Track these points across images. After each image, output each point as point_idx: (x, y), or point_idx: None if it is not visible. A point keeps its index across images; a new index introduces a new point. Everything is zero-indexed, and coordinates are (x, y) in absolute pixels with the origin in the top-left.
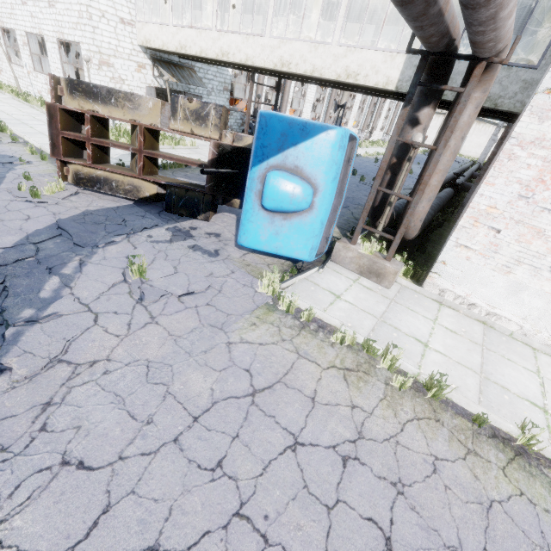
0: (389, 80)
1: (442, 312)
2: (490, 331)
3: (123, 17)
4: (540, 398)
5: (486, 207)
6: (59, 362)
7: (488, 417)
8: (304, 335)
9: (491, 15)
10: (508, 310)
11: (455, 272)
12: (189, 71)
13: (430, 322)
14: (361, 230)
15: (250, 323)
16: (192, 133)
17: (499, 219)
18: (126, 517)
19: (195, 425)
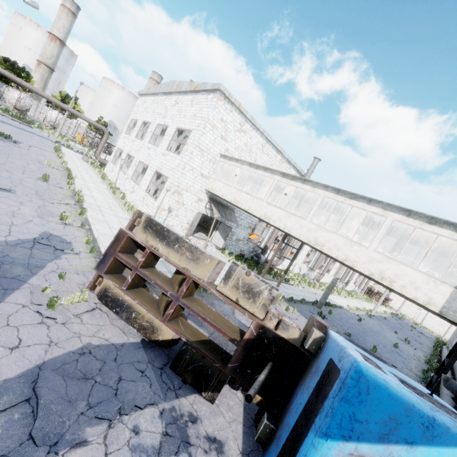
0: (431, 301)
1: None
2: None
3: (204, 173)
4: None
5: None
6: None
7: None
8: None
9: None
10: None
11: None
12: (231, 211)
13: None
14: None
15: None
16: (236, 302)
17: None
18: None
19: None
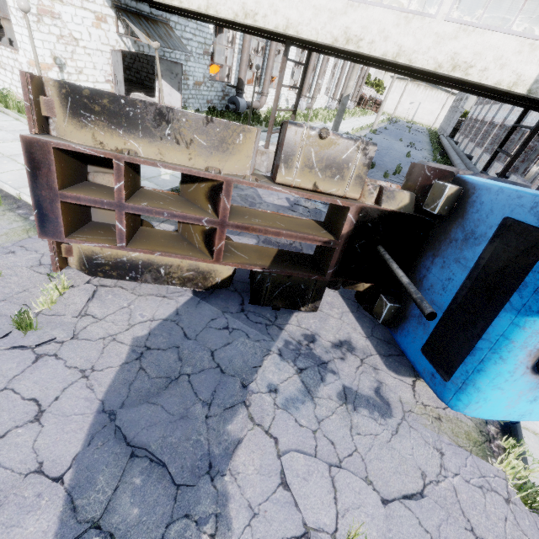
0: (520, 79)
1: None
2: None
3: None
4: None
5: None
6: None
7: None
8: None
9: None
10: None
11: None
12: (165, 27)
13: None
14: None
15: None
16: (313, 189)
17: None
18: None
19: None
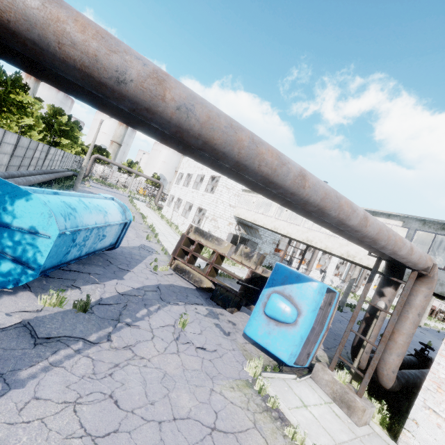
0: None
1: None
2: None
3: (231, 204)
4: None
5: None
6: (130, 349)
7: None
8: (265, 415)
9: (391, 252)
10: None
11: (428, 437)
12: (255, 230)
13: None
14: (337, 359)
15: (230, 385)
16: (241, 262)
17: None
18: (121, 442)
19: (173, 422)
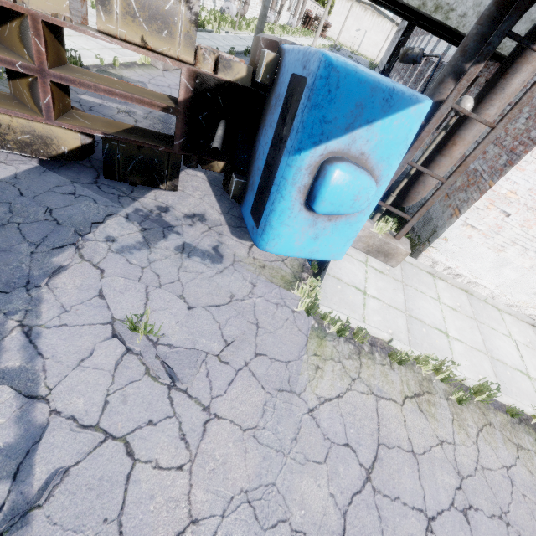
0: None
1: (439, 287)
2: (472, 300)
3: None
4: (522, 364)
5: (507, 191)
6: None
7: (514, 404)
8: (365, 363)
9: None
10: (487, 280)
11: (453, 248)
12: None
13: (437, 303)
14: None
15: (313, 367)
16: (143, 45)
17: (514, 204)
18: None
19: None
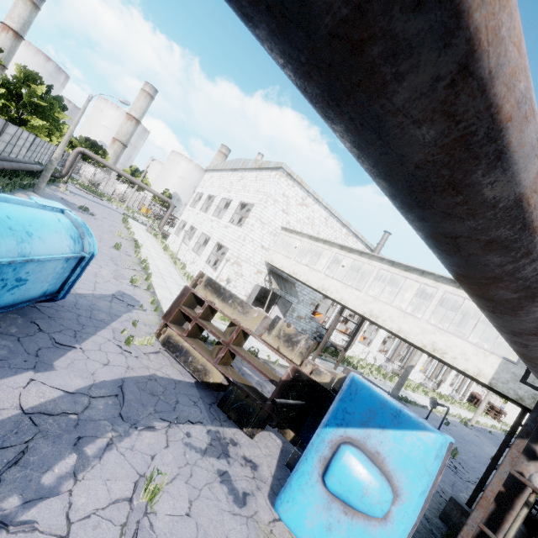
0: (481, 372)
1: None
2: None
3: (264, 245)
4: None
5: None
6: None
7: None
8: None
9: None
10: None
11: None
12: (291, 284)
13: None
14: None
15: None
16: (277, 349)
17: None
18: None
19: None
